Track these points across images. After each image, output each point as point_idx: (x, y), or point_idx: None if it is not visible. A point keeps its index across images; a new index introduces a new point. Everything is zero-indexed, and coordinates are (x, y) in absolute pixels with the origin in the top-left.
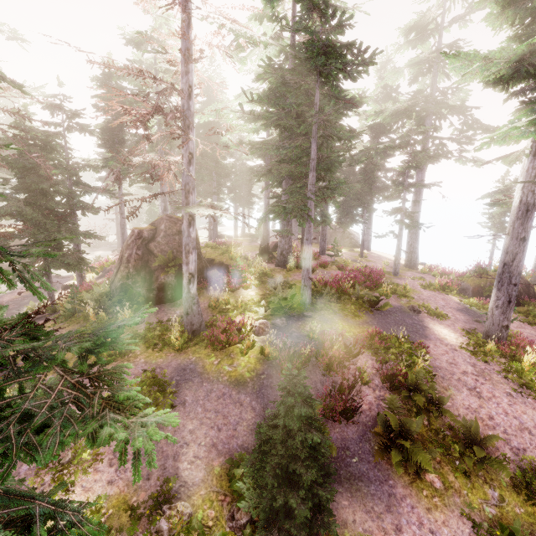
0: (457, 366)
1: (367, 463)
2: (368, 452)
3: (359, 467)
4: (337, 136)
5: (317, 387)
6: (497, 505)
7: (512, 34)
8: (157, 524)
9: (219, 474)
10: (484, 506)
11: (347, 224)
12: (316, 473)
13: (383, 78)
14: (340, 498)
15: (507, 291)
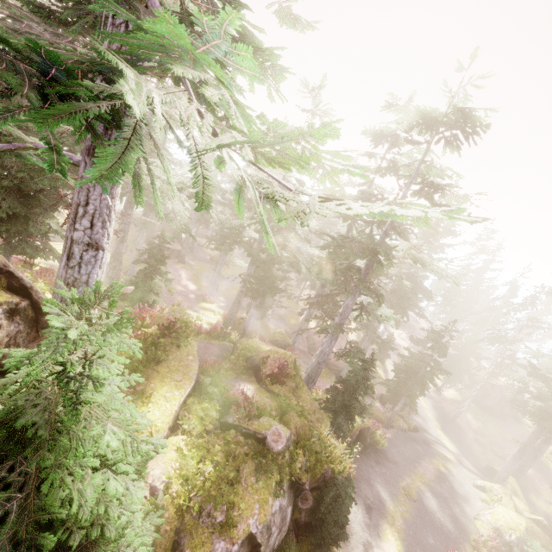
0: None
1: None
2: None
3: None
4: None
5: None
6: None
7: None
8: None
9: None
10: None
11: None
12: None
13: None
14: None
15: None
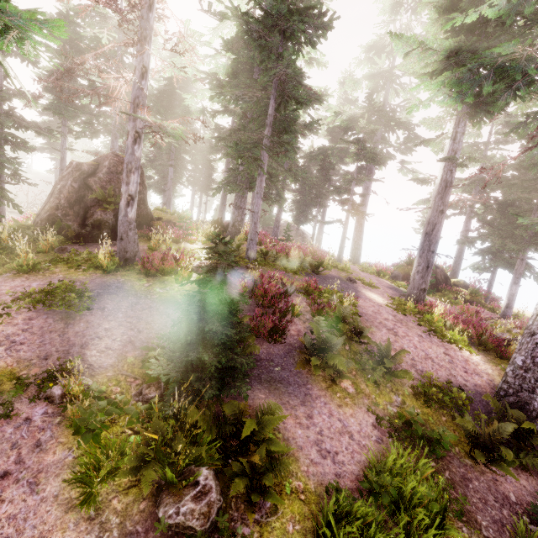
0: (381, 314)
1: (288, 372)
2: (291, 365)
3: (281, 374)
4: (294, 97)
5: (250, 314)
6: (399, 406)
7: (444, 37)
8: (49, 391)
9: (132, 363)
10: (388, 406)
11: (302, 221)
12: (232, 333)
13: (345, 91)
14: (258, 393)
15: (426, 258)
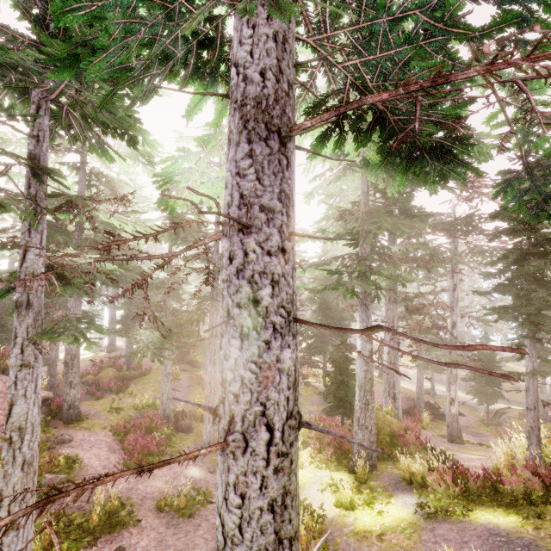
0: None
1: None
2: None
3: None
4: None
5: None
6: None
7: None
8: None
9: None
10: None
11: None
12: None
13: None
14: None
15: None
